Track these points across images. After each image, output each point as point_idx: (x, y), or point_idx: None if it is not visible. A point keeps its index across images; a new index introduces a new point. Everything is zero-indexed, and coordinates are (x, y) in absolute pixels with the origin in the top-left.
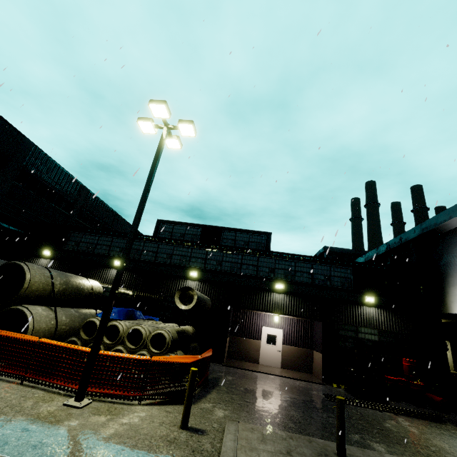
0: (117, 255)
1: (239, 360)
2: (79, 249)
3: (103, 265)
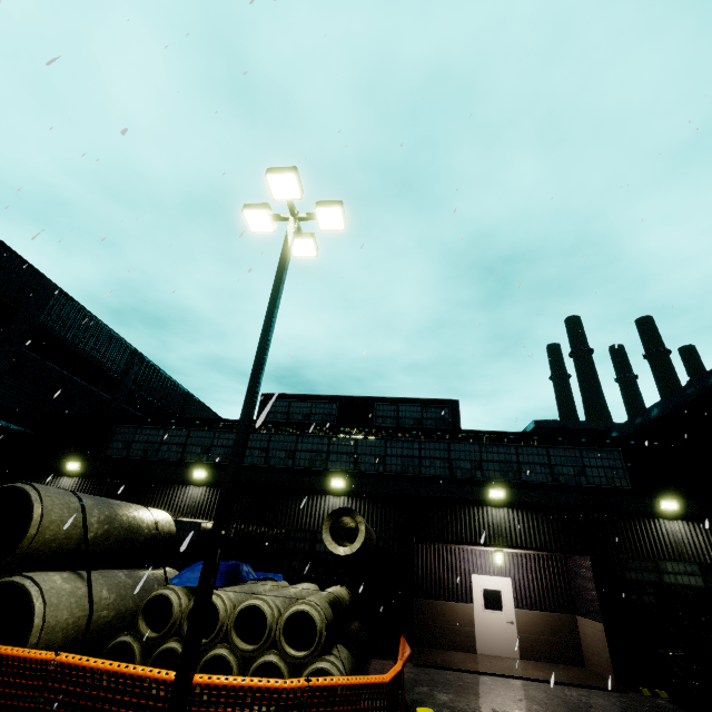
0: (198, 460)
1: (437, 648)
2: (130, 455)
3: (174, 481)
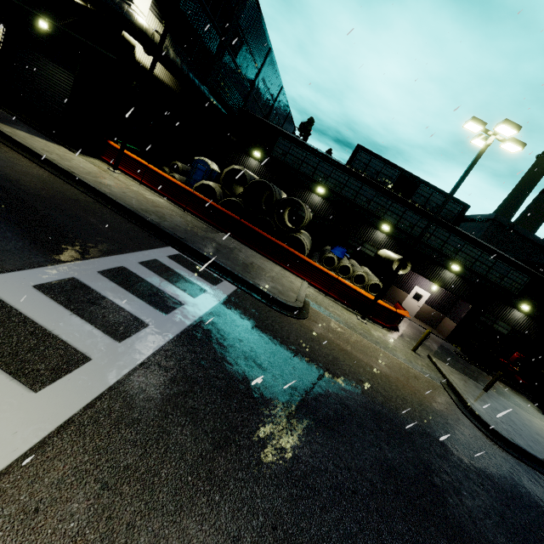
0: (320, 181)
1: (385, 300)
2: (286, 161)
3: (306, 187)
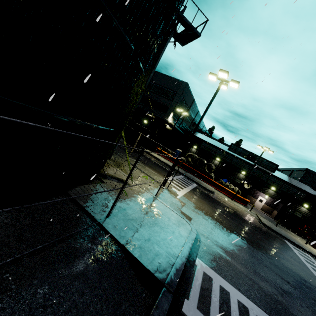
0: (217, 156)
1: None
2: (205, 149)
3: (212, 158)
